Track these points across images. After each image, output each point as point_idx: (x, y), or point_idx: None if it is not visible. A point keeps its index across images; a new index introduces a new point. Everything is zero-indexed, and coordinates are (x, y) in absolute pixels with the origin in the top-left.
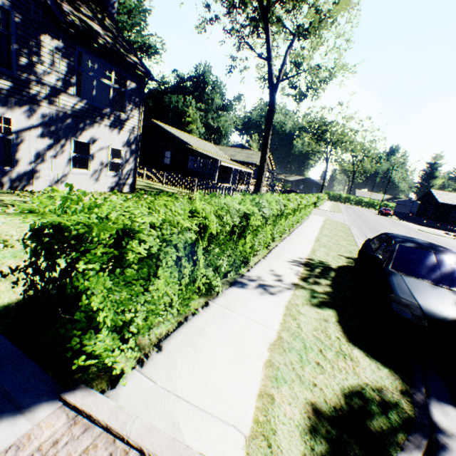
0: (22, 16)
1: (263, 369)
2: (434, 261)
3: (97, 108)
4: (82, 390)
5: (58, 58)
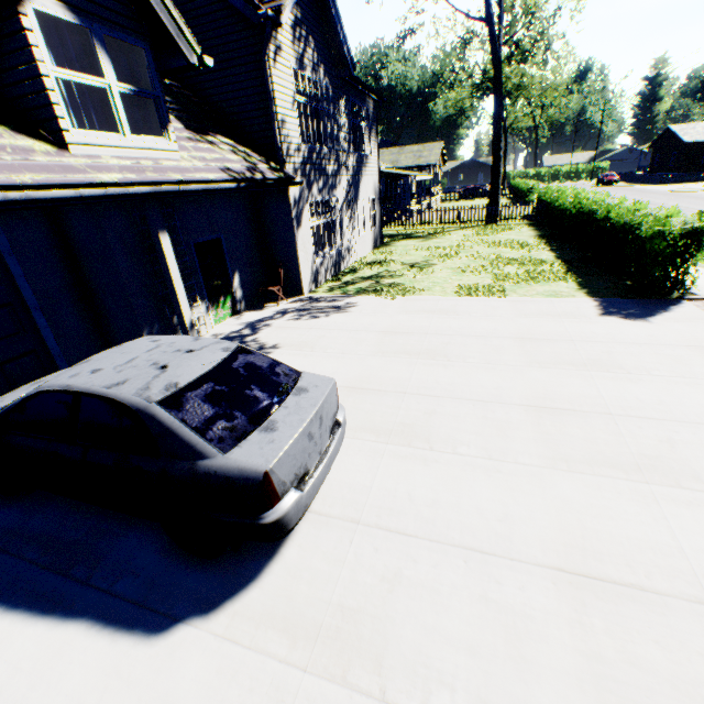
0: (331, 87)
1: None
2: None
3: (361, 159)
4: (687, 296)
5: (344, 117)
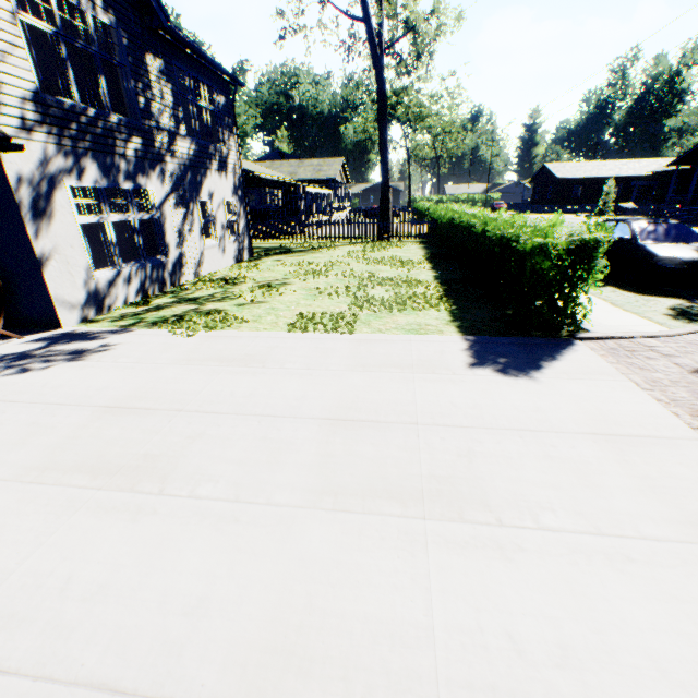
0: (126, 34)
1: (627, 312)
2: (664, 229)
3: (205, 148)
4: (579, 334)
5: (163, 85)
